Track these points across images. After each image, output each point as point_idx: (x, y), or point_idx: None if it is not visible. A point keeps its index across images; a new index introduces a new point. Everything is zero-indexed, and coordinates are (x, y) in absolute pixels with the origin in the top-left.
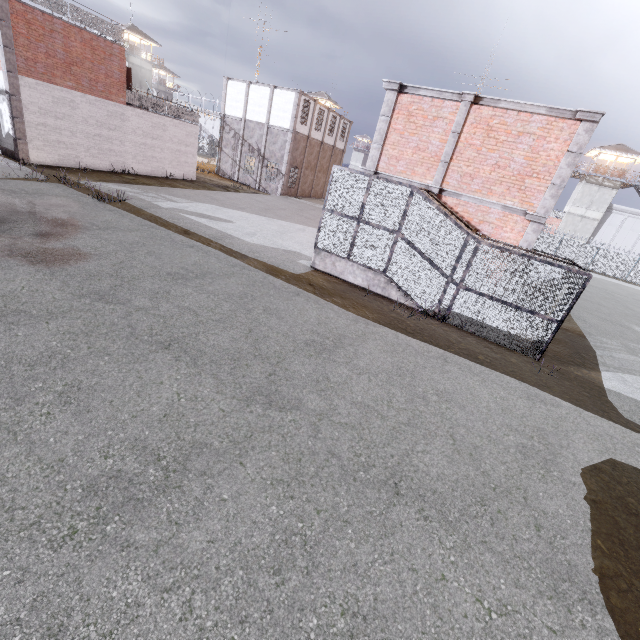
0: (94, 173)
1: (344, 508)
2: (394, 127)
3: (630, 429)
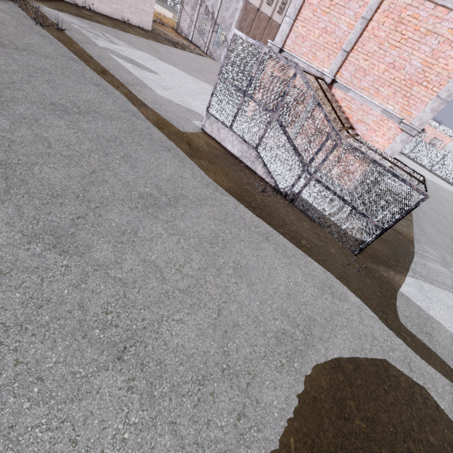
0: (55, 1)
1: (49, 364)
2: (309, 1)
3: (397, 333)
